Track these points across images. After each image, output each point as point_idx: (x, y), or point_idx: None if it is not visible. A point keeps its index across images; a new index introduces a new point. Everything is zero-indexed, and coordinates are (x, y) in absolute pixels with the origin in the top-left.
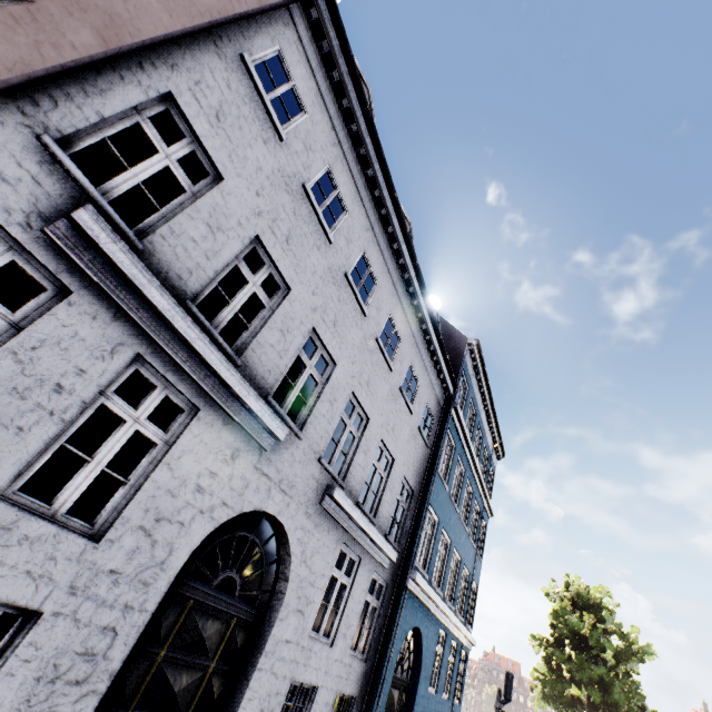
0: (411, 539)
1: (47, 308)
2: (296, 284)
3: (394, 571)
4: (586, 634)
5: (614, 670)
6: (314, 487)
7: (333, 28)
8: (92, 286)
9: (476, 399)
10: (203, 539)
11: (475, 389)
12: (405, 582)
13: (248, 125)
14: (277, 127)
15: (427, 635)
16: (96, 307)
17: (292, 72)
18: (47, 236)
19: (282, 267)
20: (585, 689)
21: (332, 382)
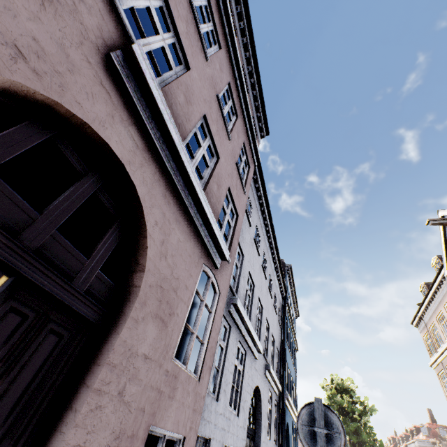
0: (281, 377)
1: (227, 336)
2: (255, 281)
3: (278, 395)
4: (346, 406)
5: (360, 422)
6: (263, 367)
7: (257, 169)
8: (233, 321)
9: (289, 292)
10: (249, 404)
11: (289, 287)
12: (284, 400)
13: (245, 228)
14: (250, 223)
15: (289, 425)
16: (233, 329)
17: (249, 195)
18: (228, 311)
19: (253, 277)
20: (349, 436)
21: (262, 316)
